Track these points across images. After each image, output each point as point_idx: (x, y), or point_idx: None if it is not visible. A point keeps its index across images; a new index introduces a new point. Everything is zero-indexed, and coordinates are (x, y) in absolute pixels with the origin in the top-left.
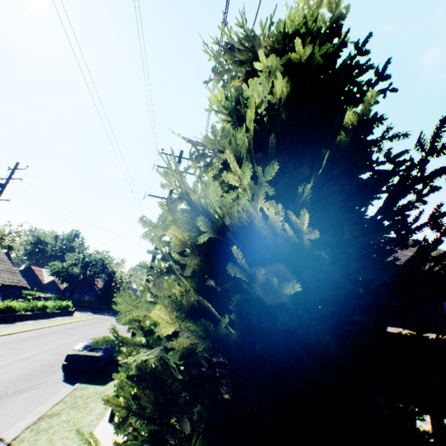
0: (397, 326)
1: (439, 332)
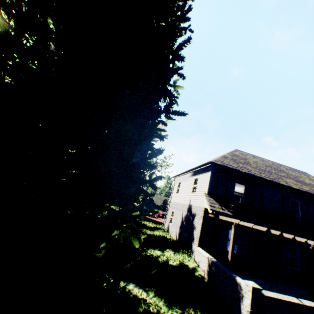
0: (256, 223)
1: (288, 232)
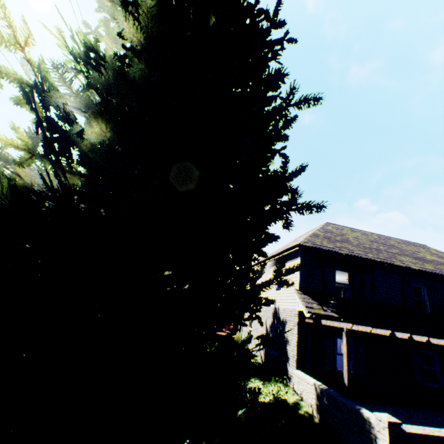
0: (373, 325)
1: (418, 332)
